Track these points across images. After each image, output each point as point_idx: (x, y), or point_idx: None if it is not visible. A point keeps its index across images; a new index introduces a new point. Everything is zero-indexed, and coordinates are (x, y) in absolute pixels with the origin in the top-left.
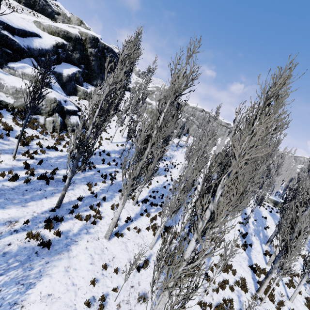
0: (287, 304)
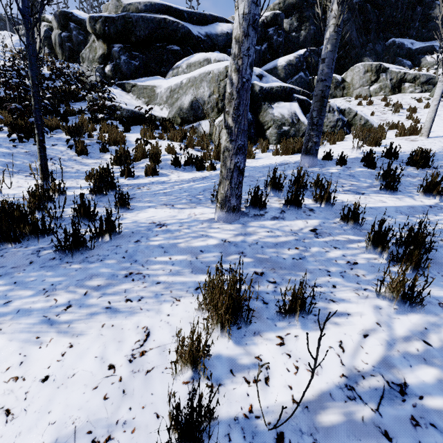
0: None
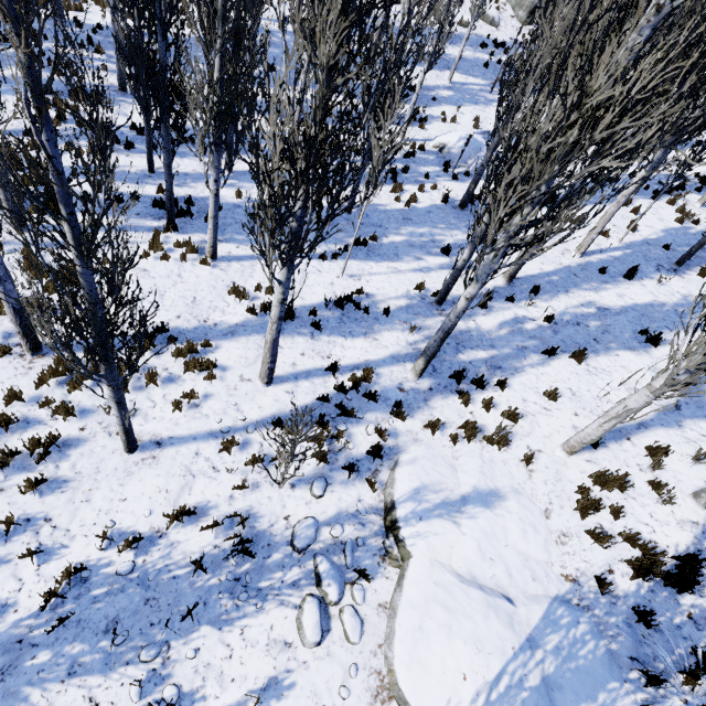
0: (99, 439)
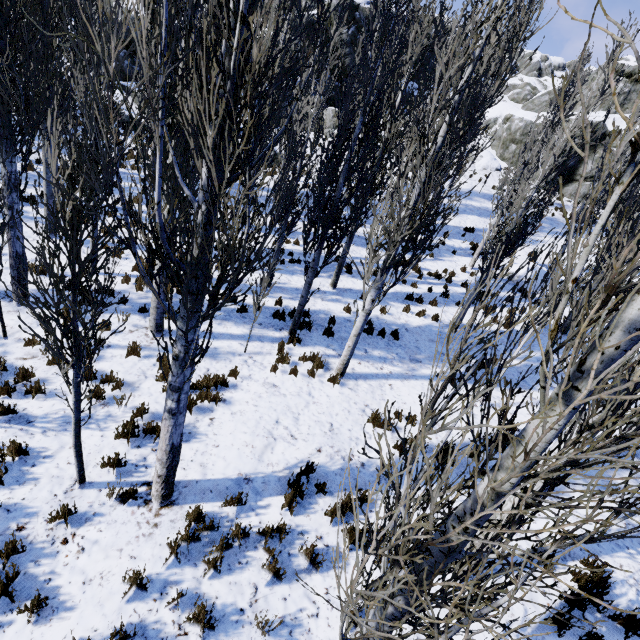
0: None
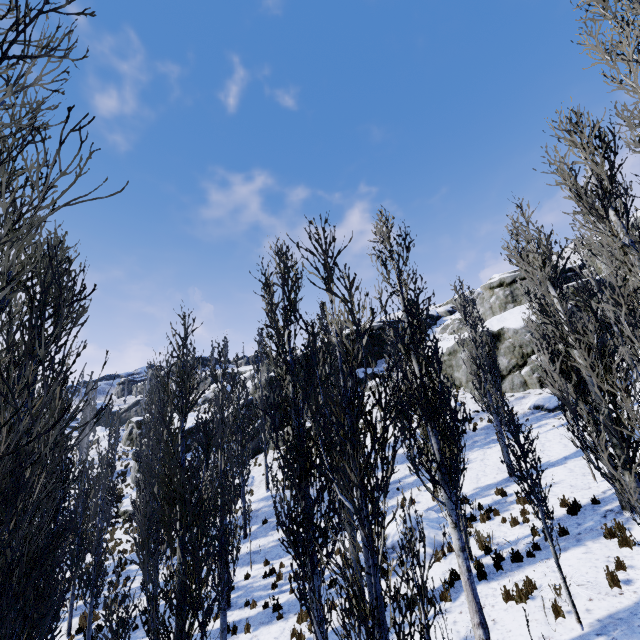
0: None
